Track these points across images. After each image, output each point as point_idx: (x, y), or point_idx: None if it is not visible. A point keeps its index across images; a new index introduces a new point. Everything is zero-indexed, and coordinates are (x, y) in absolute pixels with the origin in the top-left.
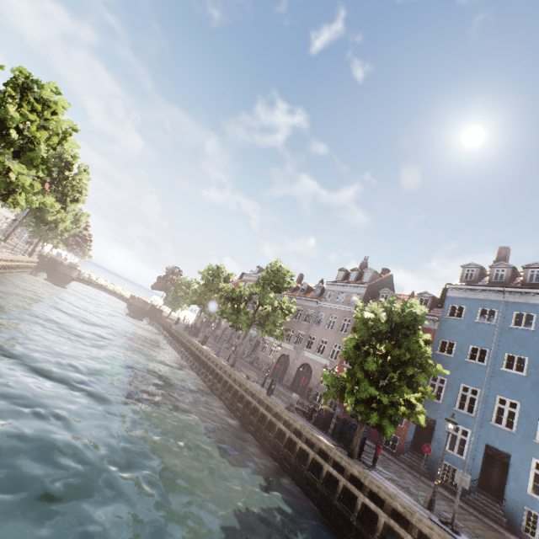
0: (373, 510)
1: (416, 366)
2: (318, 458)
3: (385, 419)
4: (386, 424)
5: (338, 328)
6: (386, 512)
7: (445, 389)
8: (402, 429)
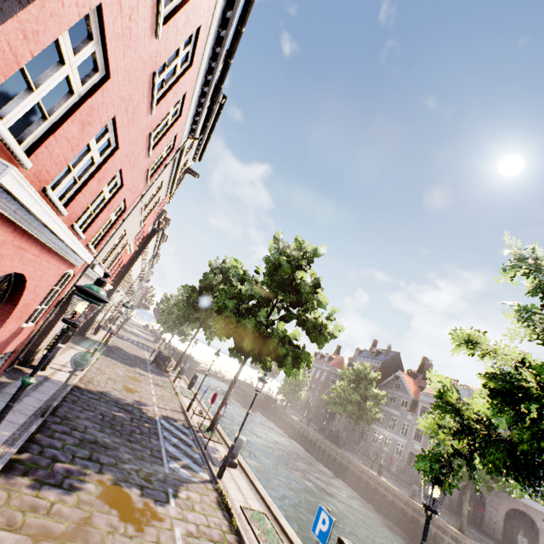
0: None
1: None
2: None
3: None
4: None
5: None
6: None
7: None
8: None
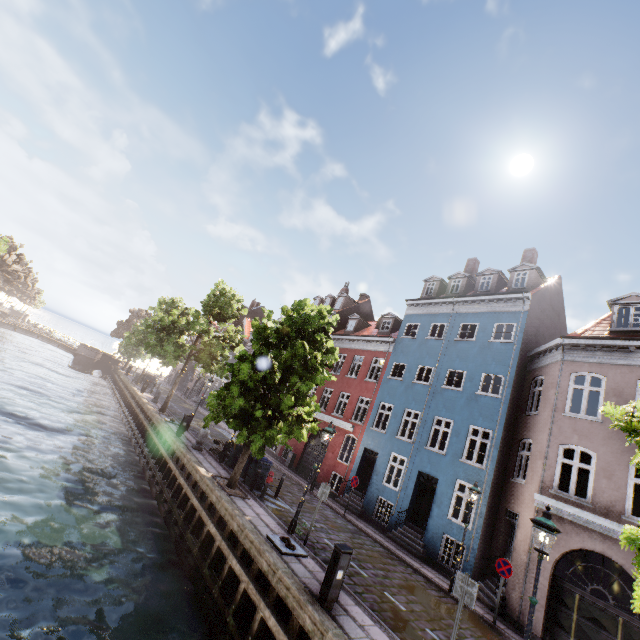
0: (213, 536)
1: (304, 375)
2: (189, 491)
3: (255, 435)
4: (255, 441)
5: None
6: (225, 535)
7: (390, 417)
8: (347, 468)
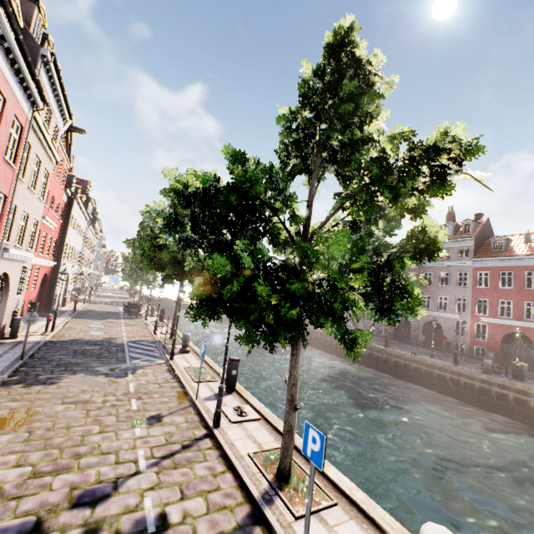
0: None
1: None
2: None
3: None
4: None
5: (454, 283)
6: None
7: None
8: None
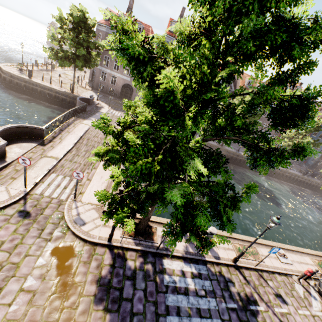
0: None
1: None
2: None
3: None
4: None
5: None
6: None
7: None
8: None
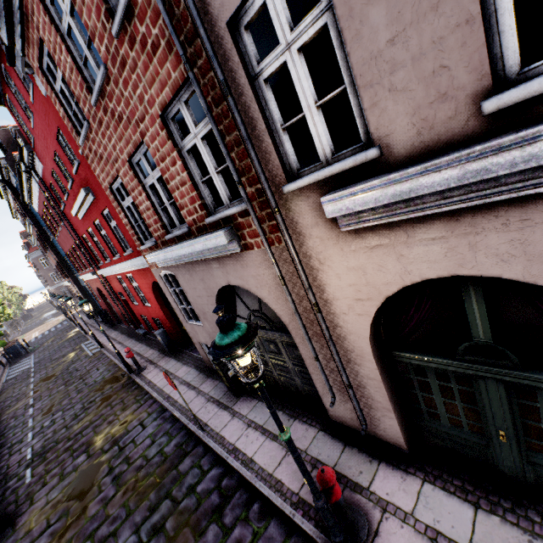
0: None
1: None
2: None
3: None
4: None
5: None
6: None
7: None
8: None
